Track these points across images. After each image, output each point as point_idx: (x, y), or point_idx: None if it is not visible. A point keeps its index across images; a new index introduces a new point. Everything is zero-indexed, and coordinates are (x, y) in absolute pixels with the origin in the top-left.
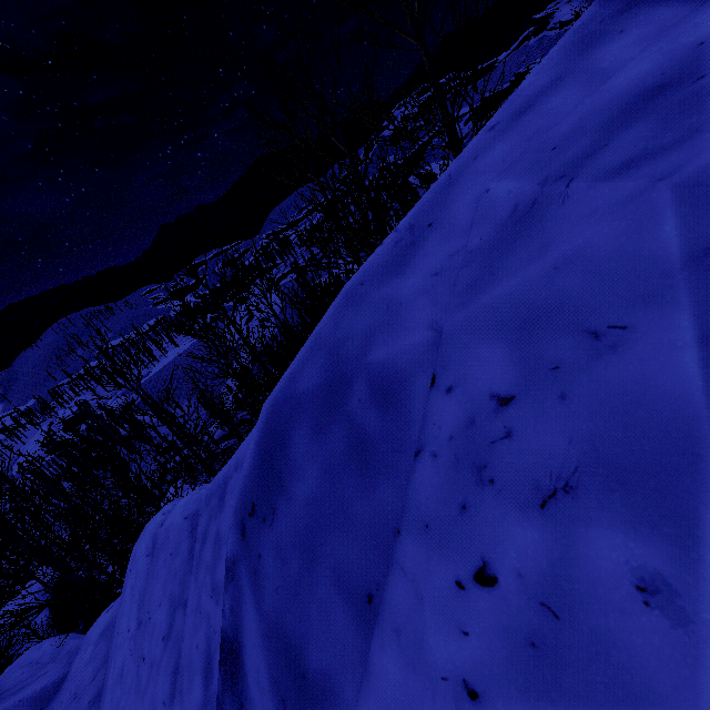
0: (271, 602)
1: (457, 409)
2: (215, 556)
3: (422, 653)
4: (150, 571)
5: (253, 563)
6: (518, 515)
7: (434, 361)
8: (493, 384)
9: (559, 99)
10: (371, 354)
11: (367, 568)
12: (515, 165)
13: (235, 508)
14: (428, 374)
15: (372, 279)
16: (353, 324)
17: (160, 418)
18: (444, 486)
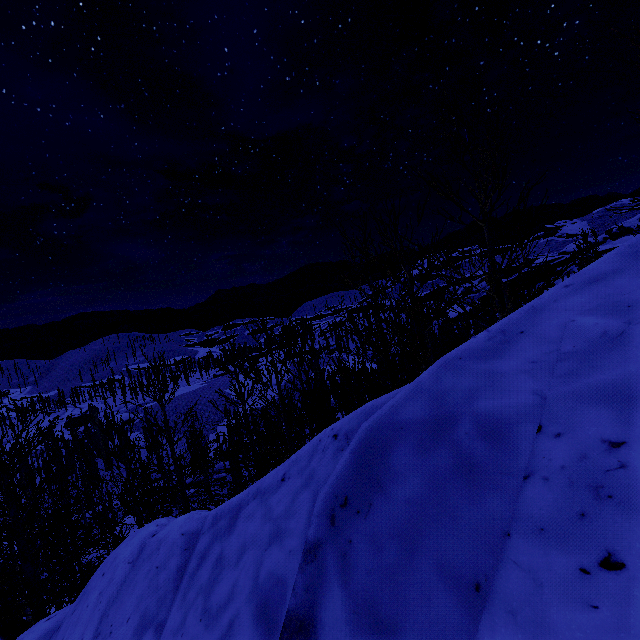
0: (361, 582)
1: (568, 448)
2: (214, 577)
3: (545, 627)
4: (126, 580)
5: (342, 546)
6: (639, 518)
7: (539, 415)
8: (603, 433)
9: (624, 280)
10: (477, 403)
11: (474, 561)
12: (595, 310)
13: (325, 499)
14: (534, 423)
15: (470, 356)
16: (455, 382)
17: (169, 438)
18: (559, 500)
